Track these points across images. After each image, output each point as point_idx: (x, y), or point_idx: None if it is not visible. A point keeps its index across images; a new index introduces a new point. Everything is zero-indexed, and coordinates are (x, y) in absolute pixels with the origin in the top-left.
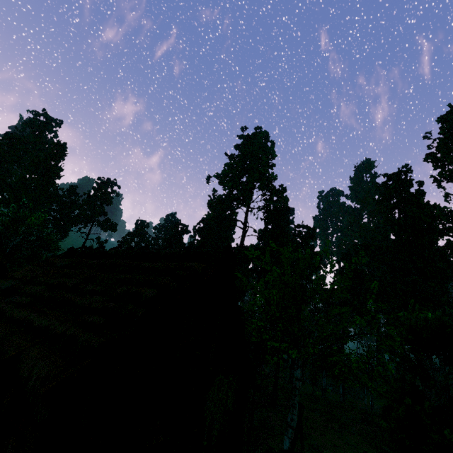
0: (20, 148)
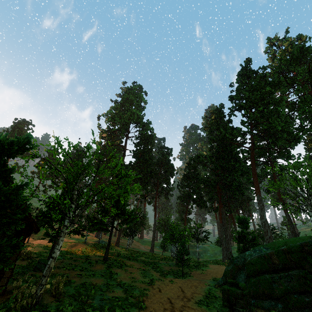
0: None
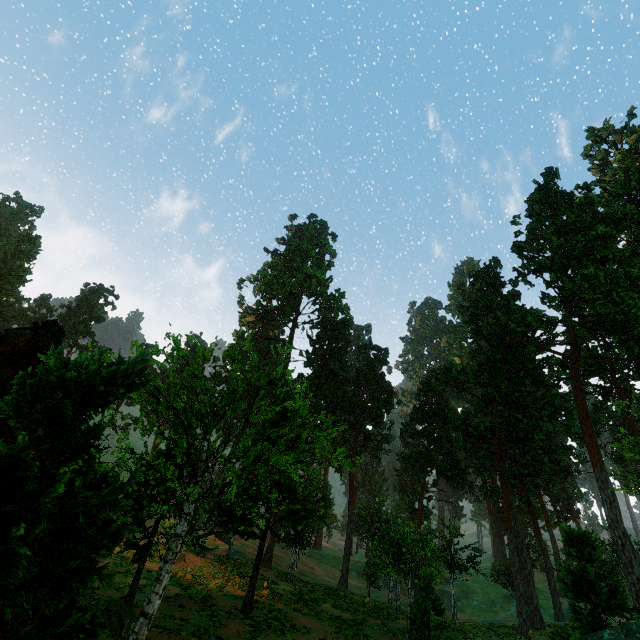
0: None
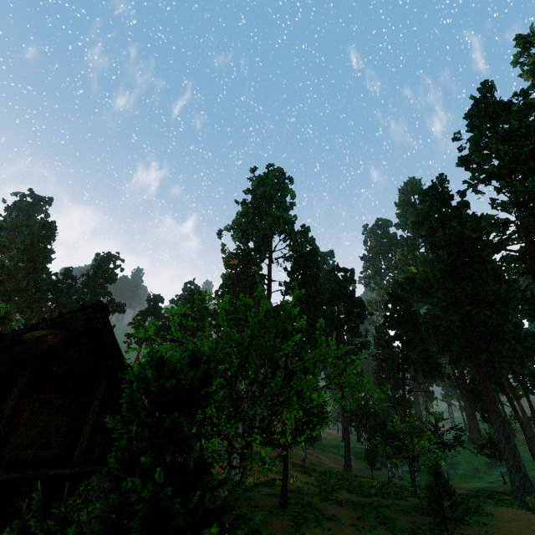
0: (4, 236)
